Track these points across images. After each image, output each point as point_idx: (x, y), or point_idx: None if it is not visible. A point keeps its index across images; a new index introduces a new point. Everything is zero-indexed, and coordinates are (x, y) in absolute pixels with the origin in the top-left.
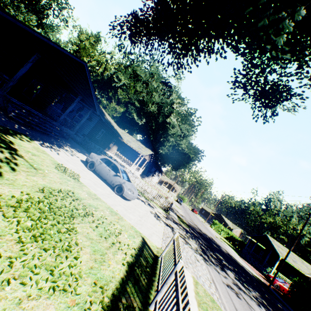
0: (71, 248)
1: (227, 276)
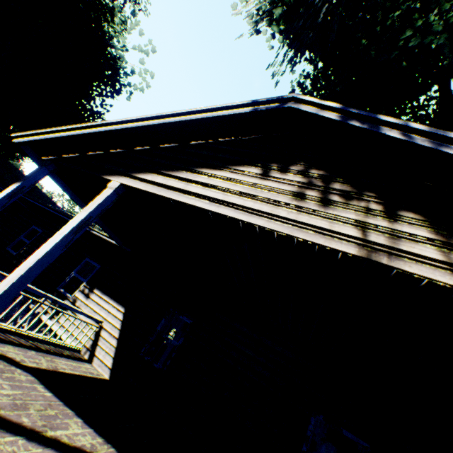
0: None
1: None
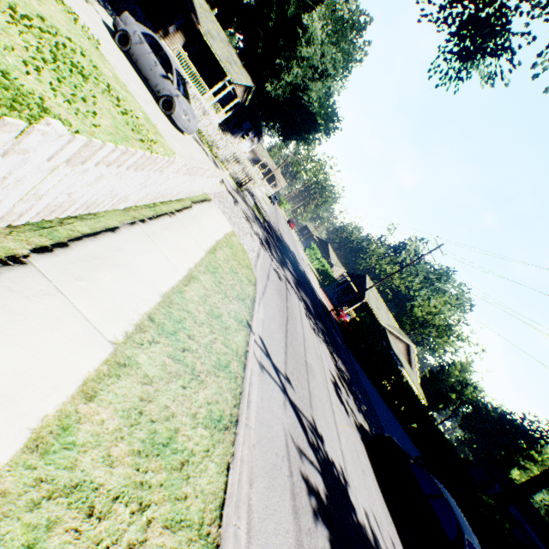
0: (89, 104)
1: (281, 270)
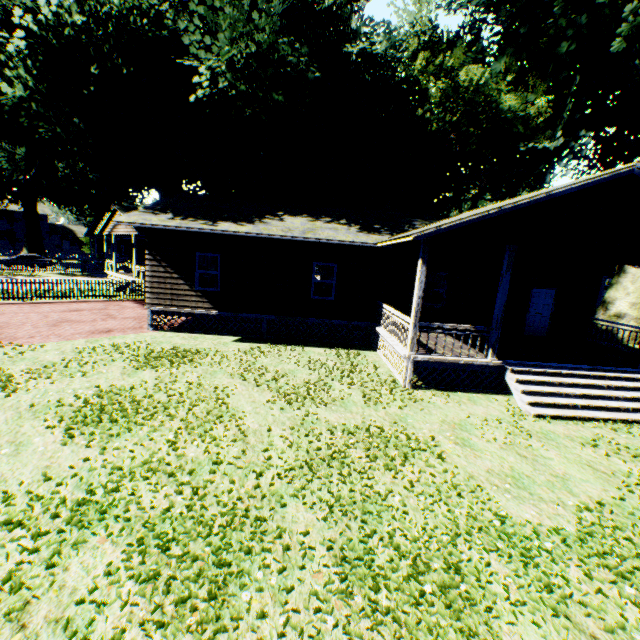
0: None
1: None
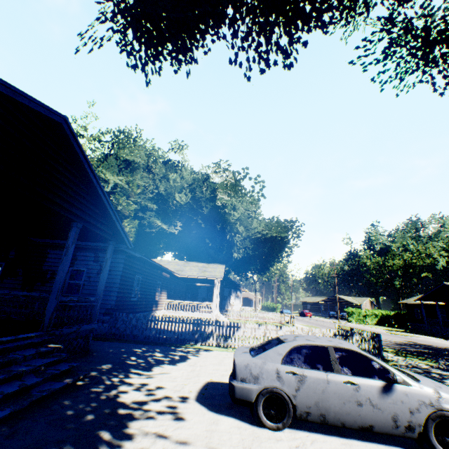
0: None
1: None
